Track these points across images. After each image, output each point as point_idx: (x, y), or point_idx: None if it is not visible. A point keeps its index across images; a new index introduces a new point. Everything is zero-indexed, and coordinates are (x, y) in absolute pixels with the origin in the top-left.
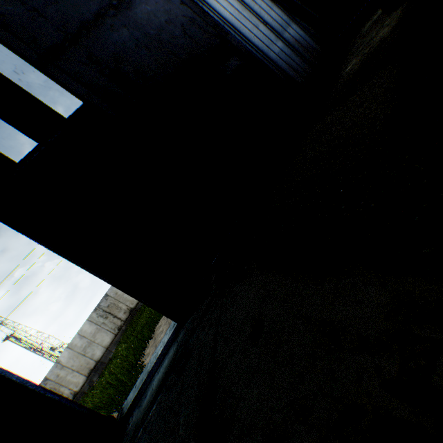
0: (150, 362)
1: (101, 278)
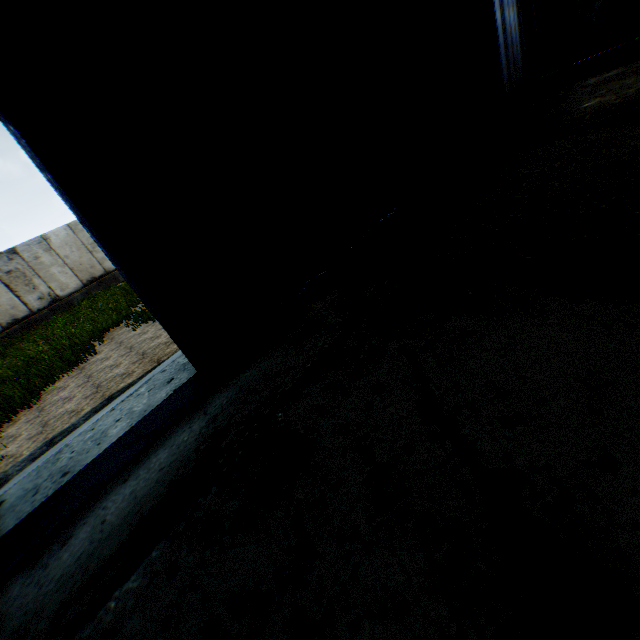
0: (71, 450)
1: (39, 153)
